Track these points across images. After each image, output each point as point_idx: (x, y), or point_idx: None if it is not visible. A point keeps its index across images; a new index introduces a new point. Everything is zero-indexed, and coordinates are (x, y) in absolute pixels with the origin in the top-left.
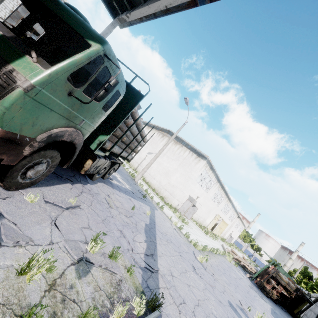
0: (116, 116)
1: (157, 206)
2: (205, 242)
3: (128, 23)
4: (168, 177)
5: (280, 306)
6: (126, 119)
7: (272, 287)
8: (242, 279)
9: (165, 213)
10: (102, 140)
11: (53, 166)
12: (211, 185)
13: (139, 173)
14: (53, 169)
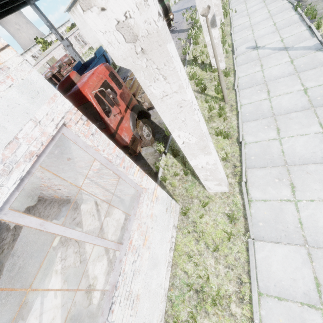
0: None
1: None
2: None
3: None
4: None
5: None
6: None
7: None
8: None
9: None
10: None
11: None
12: None
13: None
14: None
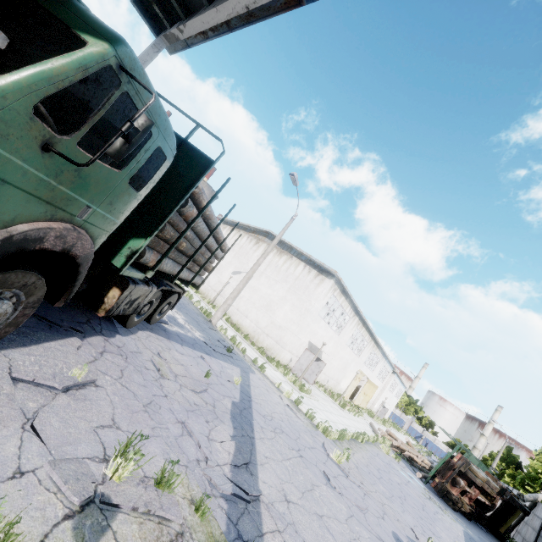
0: (161, 201)
1: (253, 367)
2: (343, 422)
3: (184, 43)
4: (271, 313)
5: (477, 524)
6: (182, 207)
7: (461, 491)
8: (410, 485)
9: (269, 378)
10: (136, 249)
11: (32, 304)
12: (345, 320)
13: (219, 309)
14: (33, 310)
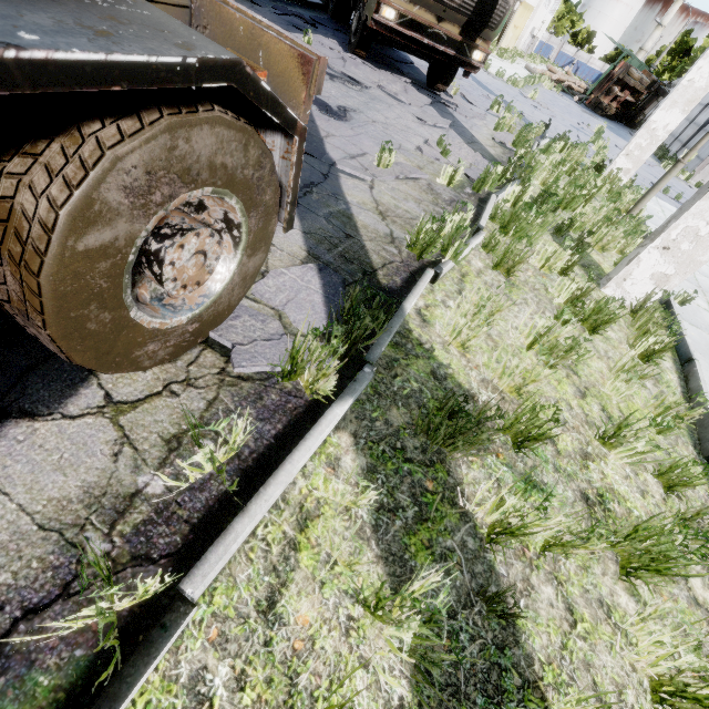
0: None
1: None
2: (511, 74)
3: None
4: None
5: (617, 123)
6: None
7: (612, 99)
8: (571, 107)
9: None
10: None
11: None
12: None
13: None
14: None
